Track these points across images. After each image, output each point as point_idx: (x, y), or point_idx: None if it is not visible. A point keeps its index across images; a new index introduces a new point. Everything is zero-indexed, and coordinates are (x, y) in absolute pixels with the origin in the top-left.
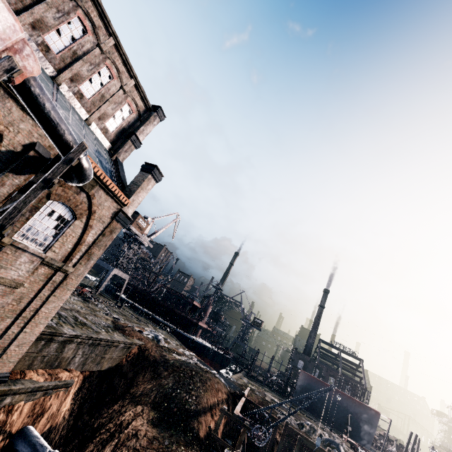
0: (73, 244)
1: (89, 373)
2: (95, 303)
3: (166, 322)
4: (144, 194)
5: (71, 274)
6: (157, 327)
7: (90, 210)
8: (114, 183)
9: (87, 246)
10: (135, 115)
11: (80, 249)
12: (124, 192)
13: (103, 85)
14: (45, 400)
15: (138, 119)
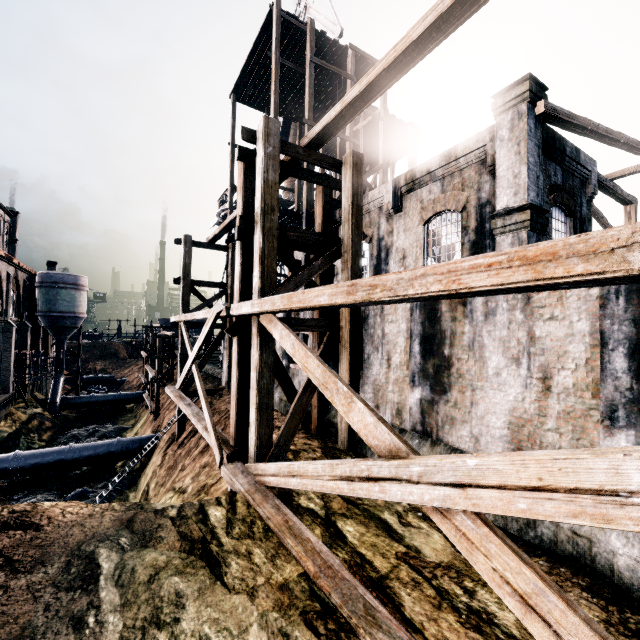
0: None
1: None
2: None
3: None
4: None
5: None
6: None
7: None
8: None
9: None
10: (8, 227)
11: None
12: None
13: None
14: None
15: (10, 227)
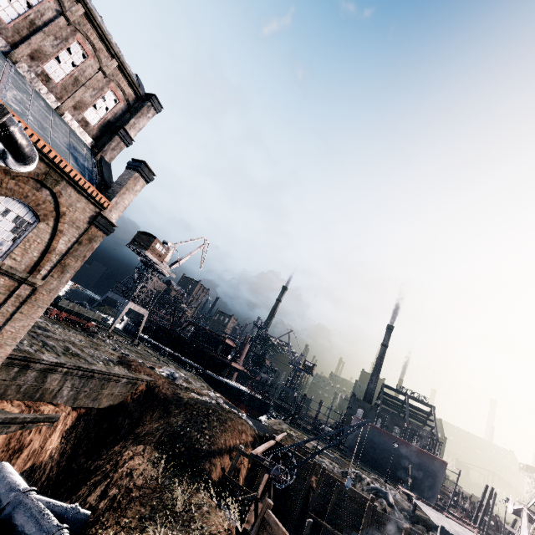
0: (40, 252)
1: (85, 410)
2: (102, 338)
3: (194, 363)
4: (131, 196)
5: (41, 288)
6: (181, 368)
7: (57, 211)
8: (94, 184)
9: (60, 255)
10: (123, 105)
11: (50, 259)
12: (106, 194)
13: (76, 65)
14: (23, 435)
15: (127, 110)
